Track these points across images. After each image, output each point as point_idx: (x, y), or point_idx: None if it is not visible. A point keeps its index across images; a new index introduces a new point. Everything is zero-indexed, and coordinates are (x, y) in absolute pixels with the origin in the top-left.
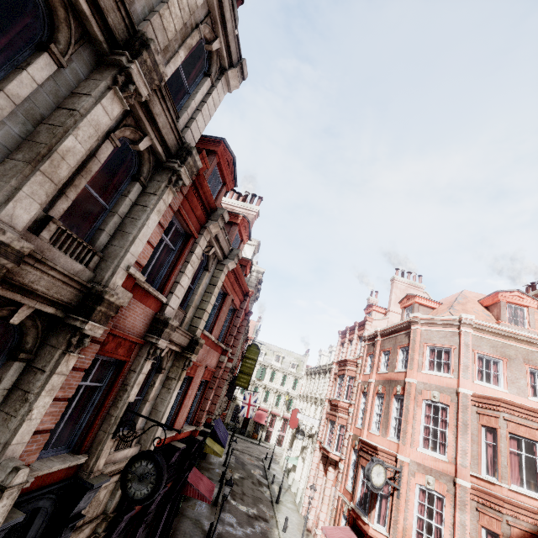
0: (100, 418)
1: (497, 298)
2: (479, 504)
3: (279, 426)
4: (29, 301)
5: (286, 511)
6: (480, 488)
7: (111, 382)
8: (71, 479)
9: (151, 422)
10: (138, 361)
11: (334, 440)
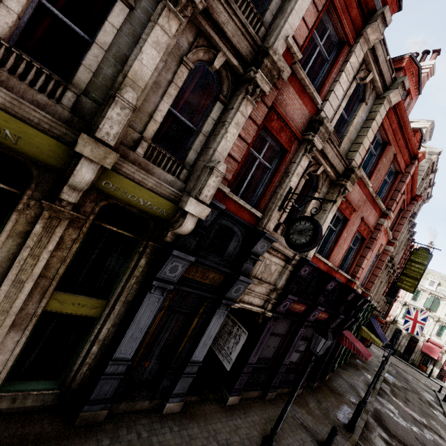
0: (269, 191)
1: None
2: None
3: None
4: (222, 46)
5: None
6: None
7: (276, 166)
8: (252, 226)
9: None
10: (297, 156)
11: None
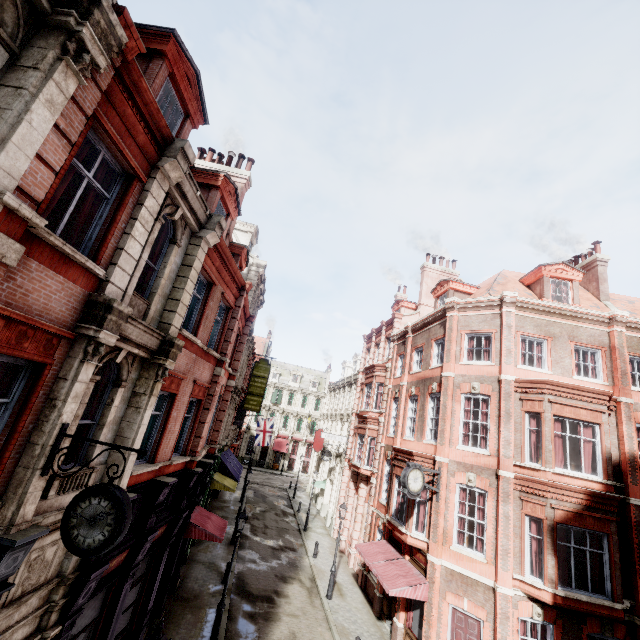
0: (13, 448)
1: (540, 273)
2: (522, 493)
3: (303, 452)
4: None
5: (316, 537)
6: (524, 477)
7: (24, 395)
8: None
9: (117, 453)
10: (69, 365)
11: (365, 455)
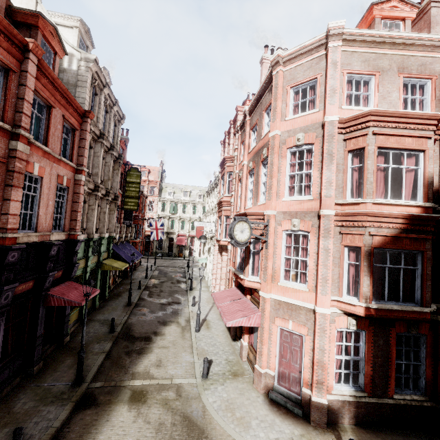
0: None
1: (371, 15)
2: (343, 228)
3: (198, 244)
4: None
5: (198, 293)
6: (344, 213)
7: None
8: None
9: None
10: None
11: (222, 230)
